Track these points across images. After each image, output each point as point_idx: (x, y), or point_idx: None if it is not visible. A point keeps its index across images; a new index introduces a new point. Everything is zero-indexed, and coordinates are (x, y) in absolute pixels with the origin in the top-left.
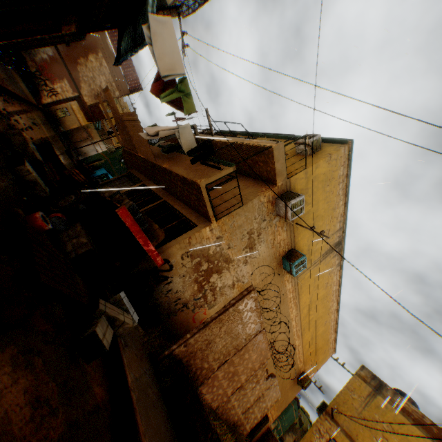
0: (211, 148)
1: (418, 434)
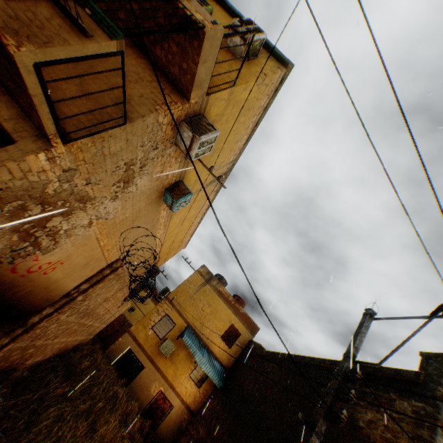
0: None
1: (223, 306)
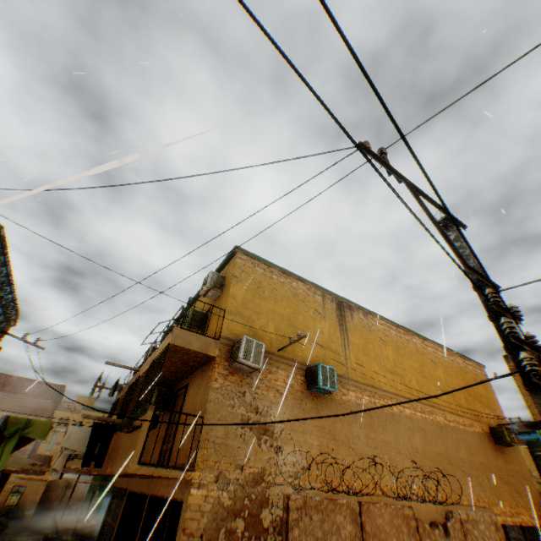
0: (106, 426)
1: None
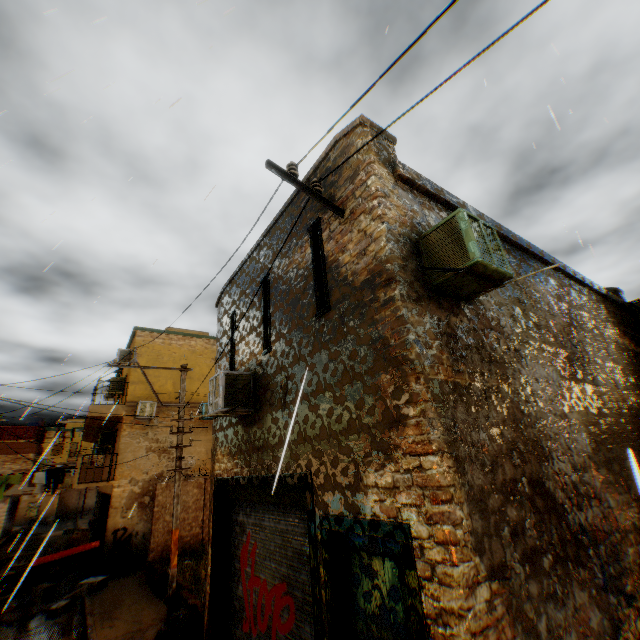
0: (56, 470)
1: None
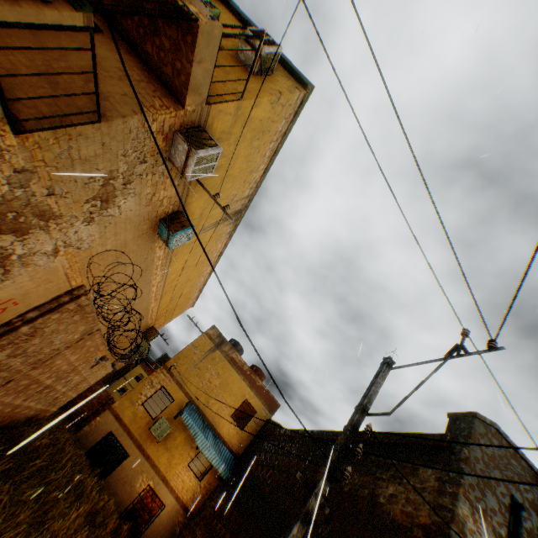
0: None
1: (236, 377)
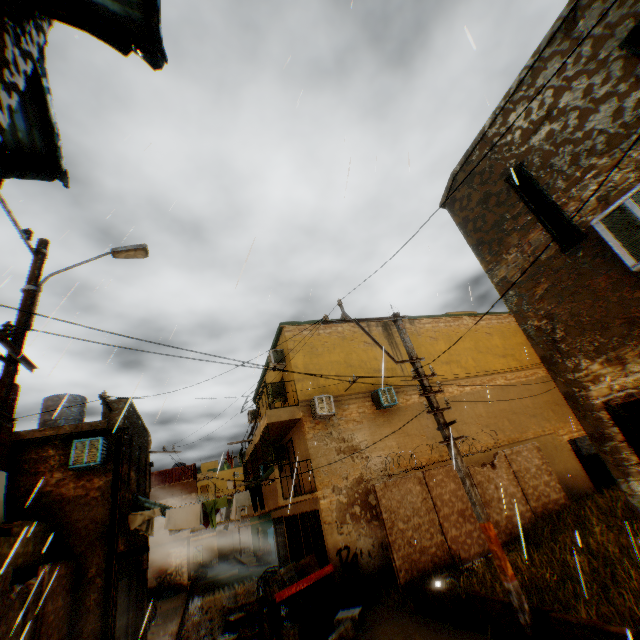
0: (256, 487)
1: None
